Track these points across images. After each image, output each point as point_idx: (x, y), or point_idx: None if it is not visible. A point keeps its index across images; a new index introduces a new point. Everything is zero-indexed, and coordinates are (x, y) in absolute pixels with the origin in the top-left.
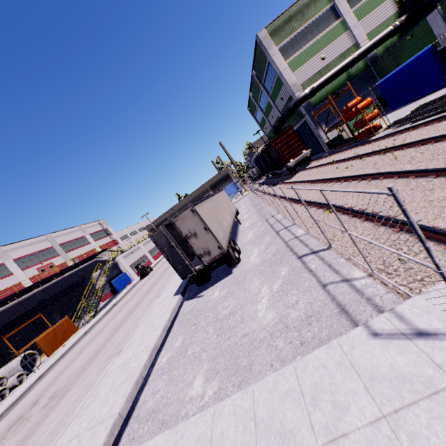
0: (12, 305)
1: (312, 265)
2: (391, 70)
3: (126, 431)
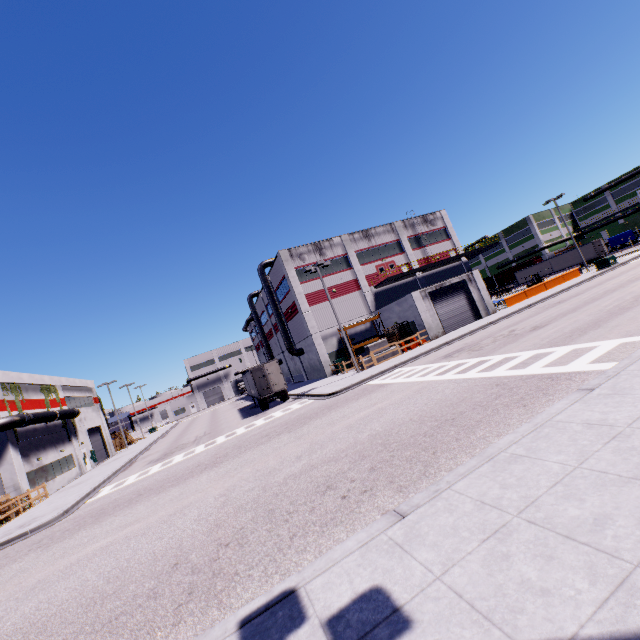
0: None
1: None
2: None
3: None
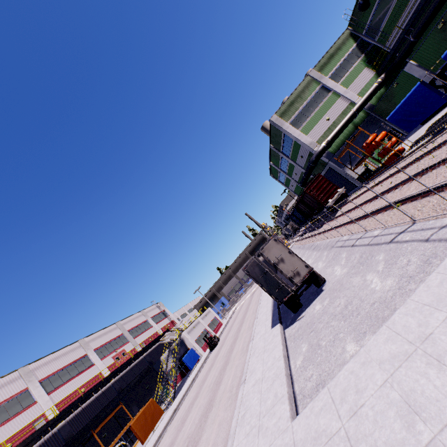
0: (96, 397)
1: (406, 238)
2: (391, 110)
3: (300, 408)
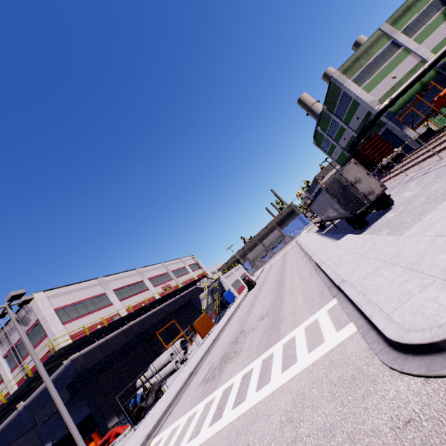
0: (153, 312)
1: None
2: None
3: None
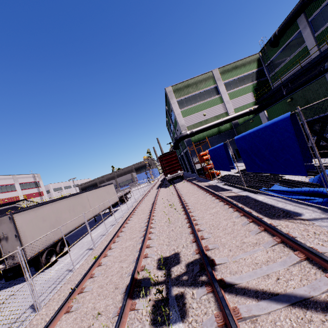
0: None
1: None
2: None
3: None
